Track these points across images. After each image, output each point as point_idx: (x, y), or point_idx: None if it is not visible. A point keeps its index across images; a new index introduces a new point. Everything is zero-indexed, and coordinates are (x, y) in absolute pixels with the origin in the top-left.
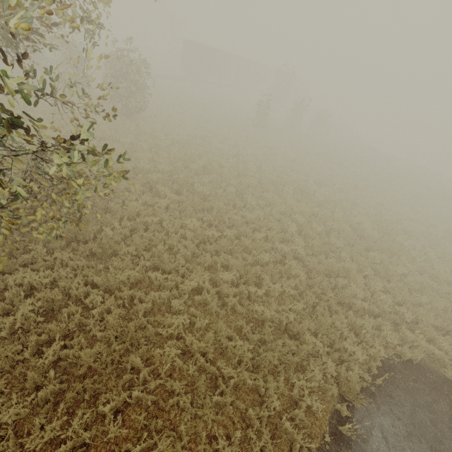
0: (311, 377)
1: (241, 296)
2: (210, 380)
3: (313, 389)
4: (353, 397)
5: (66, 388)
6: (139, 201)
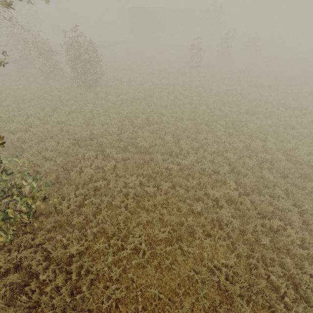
0: None
1: (175, 253)
2: None
3: None
4: None
5: None
6: (92, 166)
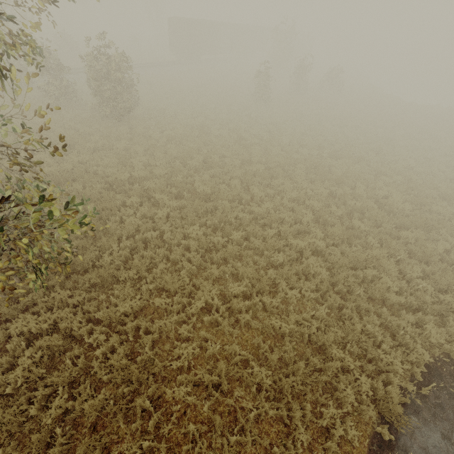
0: (342, 397)
1: (255, 309)
2: (228, 413)
3: (347, 411)
4: (395, 419)
5: (76, 442)
6: (137, 215)
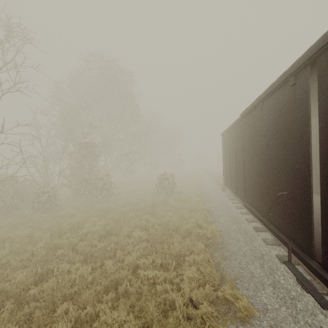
0: None
1: None
2: None
3: None
4: None
5: None
6: None
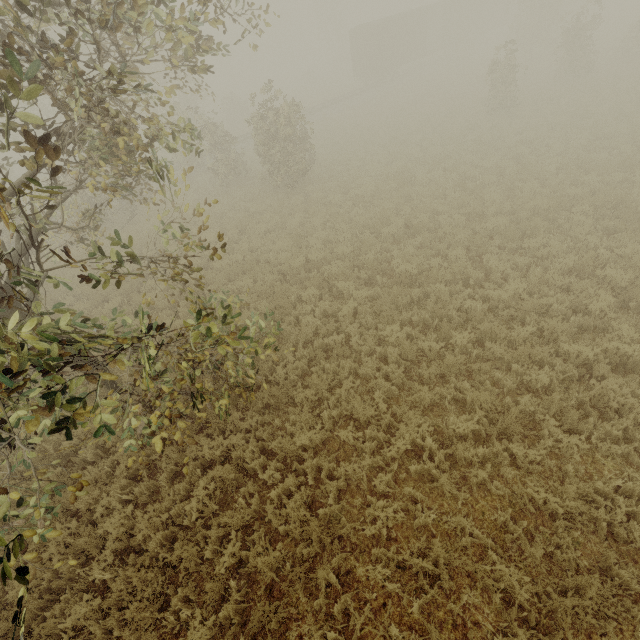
0: None
1: (497, 461)
2: (452, 625)
3: None
4: None
5: (252, 604)
6: (316, 313)
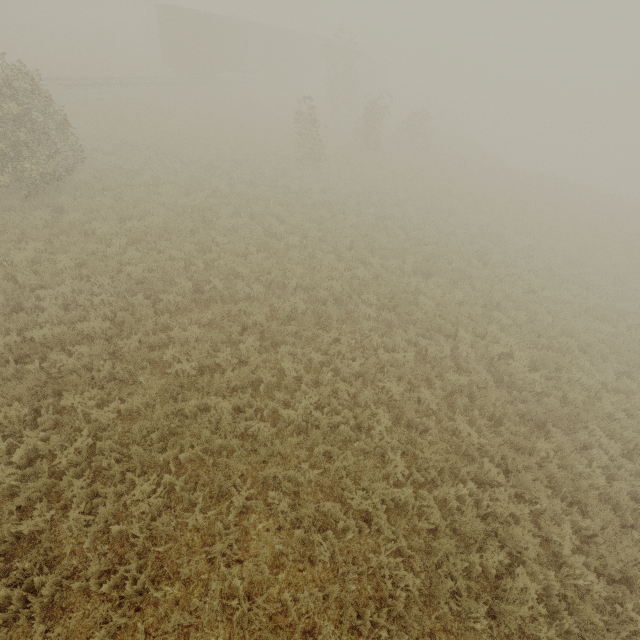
0: None
1: None
2: None
3: None
4: None
5: None
6: (15, 455)
